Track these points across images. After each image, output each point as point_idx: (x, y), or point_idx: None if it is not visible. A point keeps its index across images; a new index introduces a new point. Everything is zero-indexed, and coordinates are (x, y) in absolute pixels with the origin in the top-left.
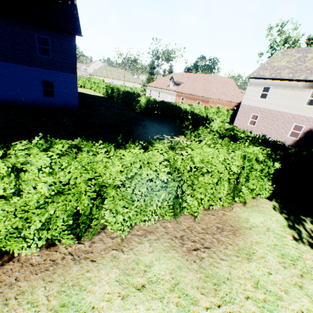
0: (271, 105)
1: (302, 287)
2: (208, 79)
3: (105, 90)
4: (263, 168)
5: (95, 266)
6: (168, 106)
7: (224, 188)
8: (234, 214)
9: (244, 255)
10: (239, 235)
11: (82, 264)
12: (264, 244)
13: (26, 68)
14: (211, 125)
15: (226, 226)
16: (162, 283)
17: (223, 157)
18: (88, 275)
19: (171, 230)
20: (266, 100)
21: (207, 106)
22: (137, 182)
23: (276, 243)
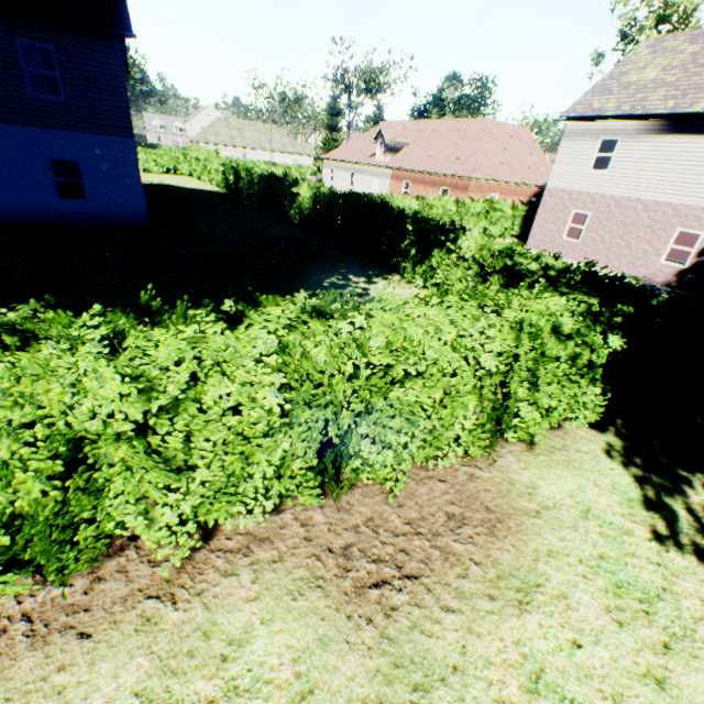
0: (621, 185)
1: (667, 684)
2: (466, 133)
3: (221, 176)
4: (576, 353)
5: (85, 651)
6: (362, 204)
7: (467, 412)
8: (500, 475)
9: (511, 593)
10: (505, 535)
11: (52, 648)
12: (570, 558)
13: (5, 130)
14: (460, 246)
15: (474, 510)
16: (266, 695)
17: (454, 331)
18: (59, 680)
19: (322, 531)
20: (609, 174)
21: (463, 199)
22: (190, 421)
23: (603, 553)
